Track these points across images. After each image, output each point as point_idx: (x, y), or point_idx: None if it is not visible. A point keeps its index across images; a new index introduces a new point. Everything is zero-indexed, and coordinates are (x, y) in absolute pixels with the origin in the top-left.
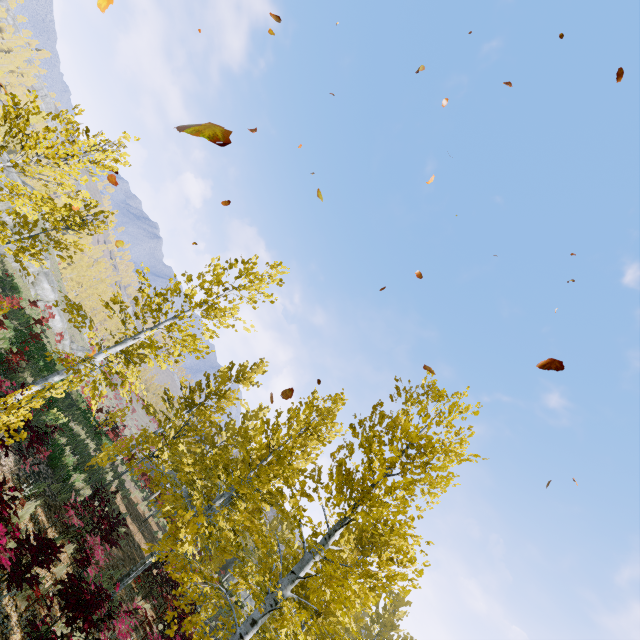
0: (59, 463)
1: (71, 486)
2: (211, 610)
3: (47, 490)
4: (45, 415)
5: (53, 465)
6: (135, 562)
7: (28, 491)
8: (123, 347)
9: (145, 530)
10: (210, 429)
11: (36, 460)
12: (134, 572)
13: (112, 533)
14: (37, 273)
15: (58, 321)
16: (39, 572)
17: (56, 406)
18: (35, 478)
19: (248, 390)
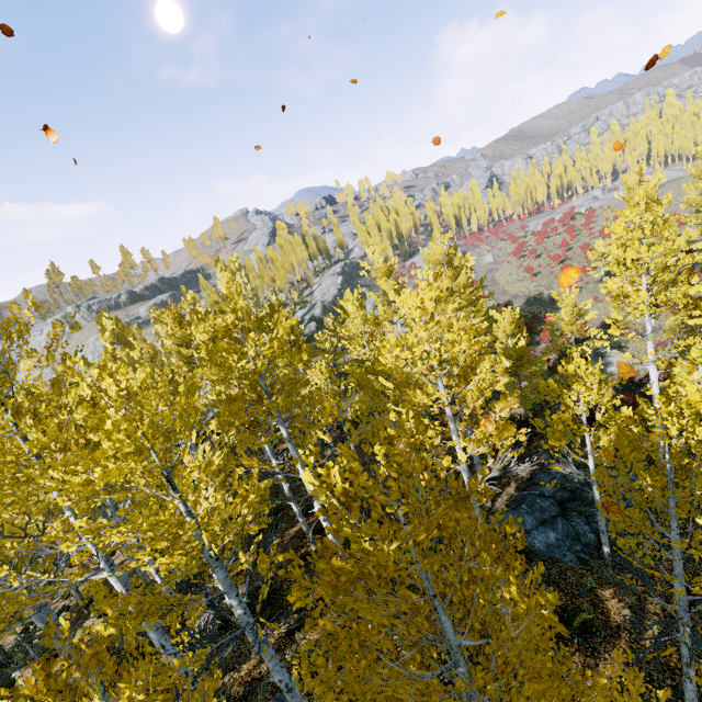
0: None
1: None
2: None
3: None
4: None
5: None
6: None
7: None
8: None
9: None
10: None
11: None
12: None
13: None
14: None
15: None
16: None
17: None
18: None
19: None
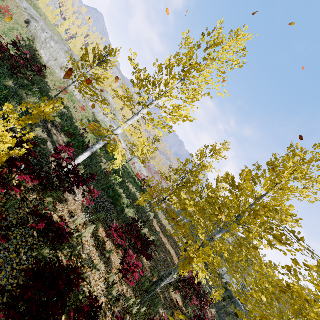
0: (118, 202)
1: (125, 215)
2: (218, 298)
3: (109, 217)
4: (111, 178)
5: (114, 203)
6: (167, 262)
7: (87, 218)
8: (132, 122)
9: (171, 241)
10: (197, 188)
11: (103, 200)
12: (163, 283)
13: (146, 249)
14: (110, 122)
15: (123, 144)
16: (93, 279)
17: (118, 174)
18: (101, 210)
19: (218, 162)
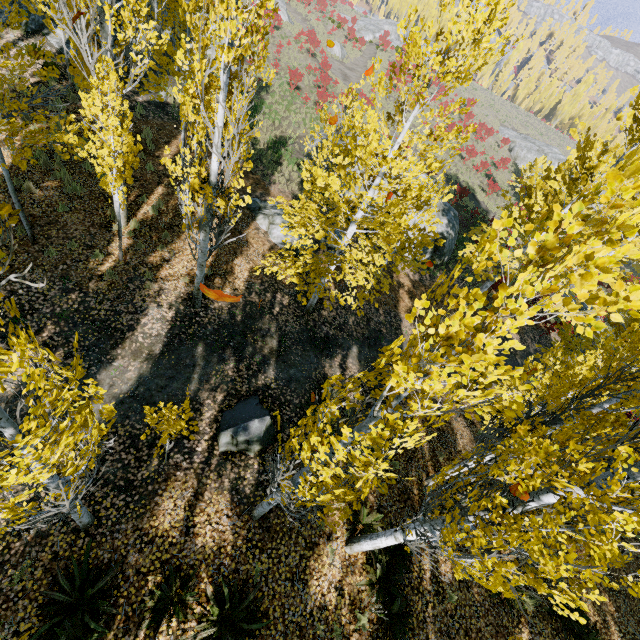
0: None
1: None
2: None
3: None
4: None
5: None
6: None
7: None
8: None
9: None
10: None
11: None
12: None
13: None
14: None
15: None
16: None
17: None
18: None
19: None
